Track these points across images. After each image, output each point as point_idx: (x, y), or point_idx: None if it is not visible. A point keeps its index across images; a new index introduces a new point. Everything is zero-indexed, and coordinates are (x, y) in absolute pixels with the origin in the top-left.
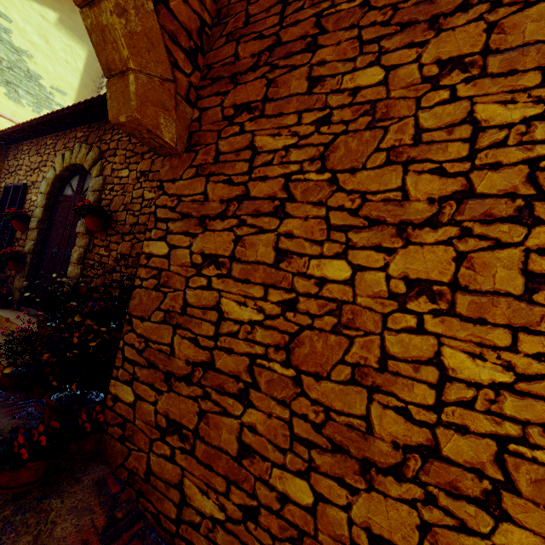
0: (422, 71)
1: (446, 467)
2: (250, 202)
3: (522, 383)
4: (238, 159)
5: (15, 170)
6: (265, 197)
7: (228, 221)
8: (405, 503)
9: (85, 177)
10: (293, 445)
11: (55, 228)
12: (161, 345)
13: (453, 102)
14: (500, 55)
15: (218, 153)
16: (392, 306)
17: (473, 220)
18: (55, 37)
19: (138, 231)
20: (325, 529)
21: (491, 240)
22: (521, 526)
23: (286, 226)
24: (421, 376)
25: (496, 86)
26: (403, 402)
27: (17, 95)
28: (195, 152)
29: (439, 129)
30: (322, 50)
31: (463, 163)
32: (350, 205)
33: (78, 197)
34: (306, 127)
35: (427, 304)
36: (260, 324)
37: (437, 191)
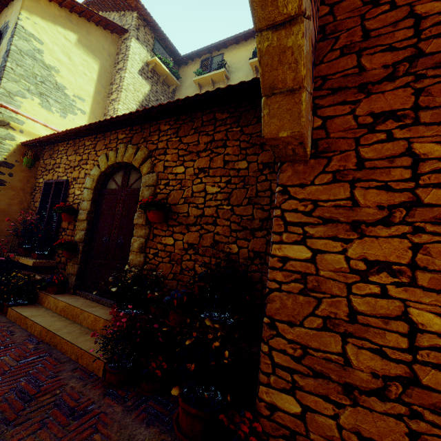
0: None
1: None
2: (425, 209)
3: None
4: (392, 166)
5: (53, 168)
6: None
7: (396, 228)
8: None
9: (129, 173)
10: None
11: (103, 218)
12: (327, 353)
13: None
14: None
15: (361, 160)
16: None
17: None
18: (75, 54)
19: (205, 222)
20: None
21: None
22: None
23: None
24: None
25: None
26: None
27: (48, 104)
28: (326, 158)
29: None
30: None
31: None
32: None
33: (125, 190)
34: None
35: None
36: None
37: None
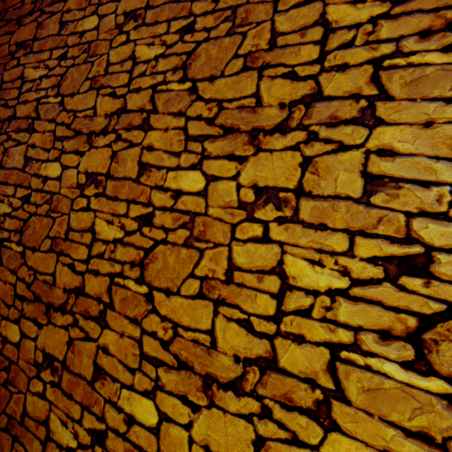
0: (117, 20)
1: (86, 300)
2: (16, 121)
3: (127, 237)
4: (13, 87)
5: None
6: (24, 117)
7: (1, 137)
8: (64, 328)
9: None
10: (15, 302)
11: None
12: None
13: (127, 44)
14: (153, 10)
15: (2, 82)
16: (77, 193)
17: (123, 129)
18: None
19: None
20: (23, 356)
21: (129, 142)
22: (112, 330)
23: (33, 139)
24: (83, 241)
25: (147, 32)
26: (73, 260)
27: None
28: None
29: (118, 63)
30: (70, 1)
31: (125, 88)
32: (68, 121)
33: None
34: (54, 61)
35: (94, 190)
36: (9, 215)
37: (110, 108)
